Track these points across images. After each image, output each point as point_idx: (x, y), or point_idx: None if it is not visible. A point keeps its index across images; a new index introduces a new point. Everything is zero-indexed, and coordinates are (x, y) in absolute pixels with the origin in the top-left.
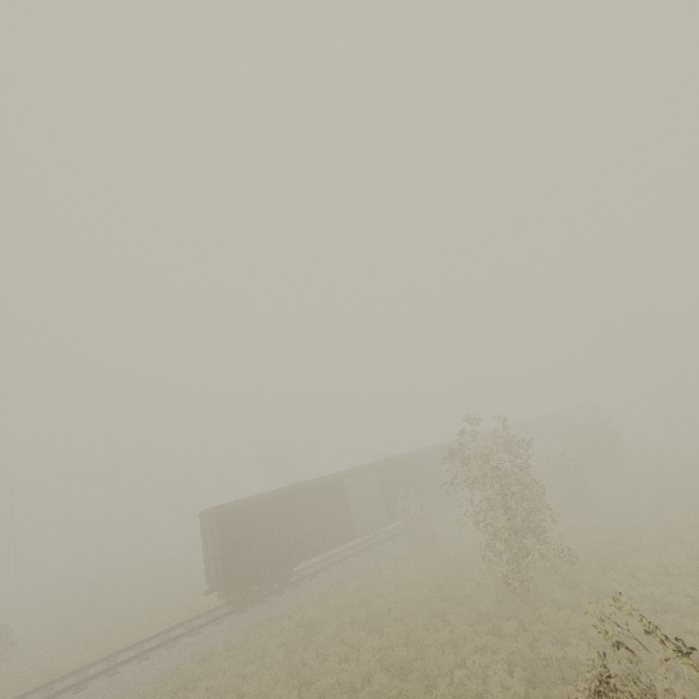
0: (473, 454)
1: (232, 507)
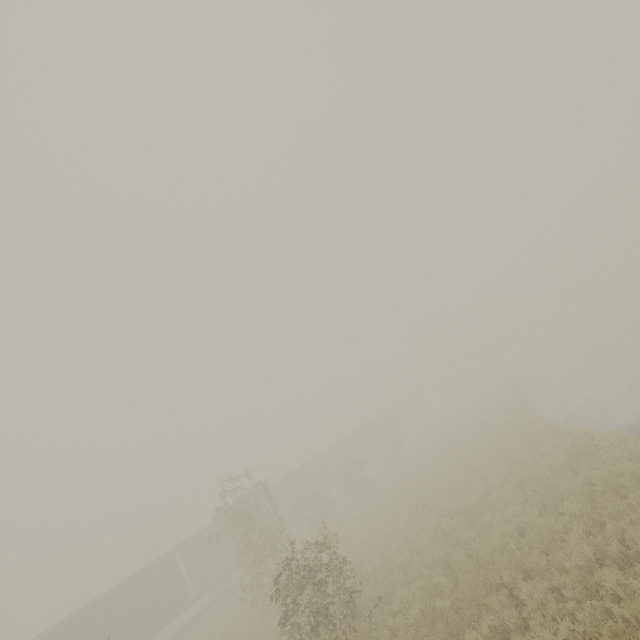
0: (231, 507)
1: (51, 630)
